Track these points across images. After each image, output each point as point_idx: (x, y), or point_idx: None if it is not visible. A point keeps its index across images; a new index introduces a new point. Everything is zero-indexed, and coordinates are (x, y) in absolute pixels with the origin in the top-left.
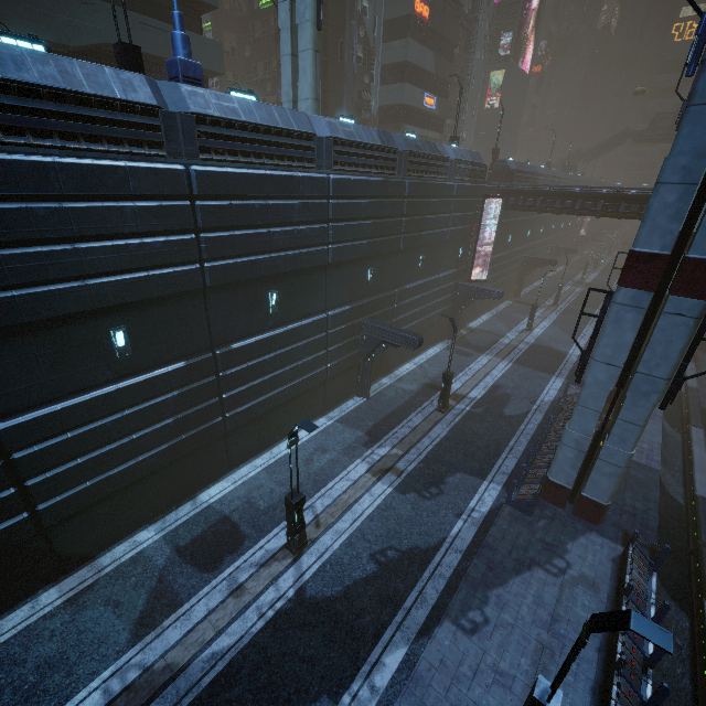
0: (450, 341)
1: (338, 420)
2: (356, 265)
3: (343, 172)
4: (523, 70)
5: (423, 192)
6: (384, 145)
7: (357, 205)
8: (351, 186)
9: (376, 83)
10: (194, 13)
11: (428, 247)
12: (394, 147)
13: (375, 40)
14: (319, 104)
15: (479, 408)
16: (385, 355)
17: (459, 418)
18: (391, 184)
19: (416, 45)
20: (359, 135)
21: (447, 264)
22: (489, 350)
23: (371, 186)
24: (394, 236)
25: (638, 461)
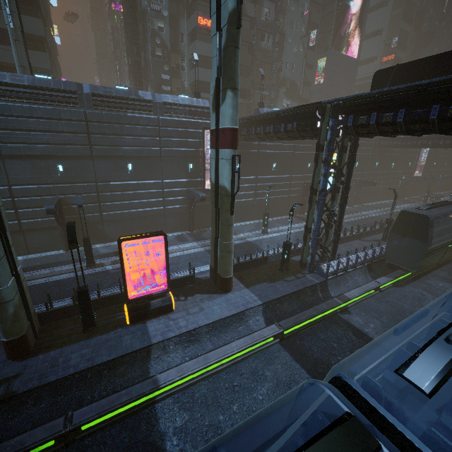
0: (189, 232)
1: (26, 259)
2: (40, 160)
3: (12, 102)
4: (348, 55)
5: (111, 119)
6: (59, 88)
7: (25, 122)
8: (13, 109)
9: (187, 71)
10: (40, 42)
11: (138, 159)
12: (72, 90)
13: (183, 46)
14: (24, 69)
15: (116, 270)
16: (100, 228)
17: (91, 272)
18: (64, 111)
19: (204, 44)
20: (30, 81)
21: (172, 174)
22: (205, 240)
23: (38, 111)
24: (81, 146)
25: (149, 331)
